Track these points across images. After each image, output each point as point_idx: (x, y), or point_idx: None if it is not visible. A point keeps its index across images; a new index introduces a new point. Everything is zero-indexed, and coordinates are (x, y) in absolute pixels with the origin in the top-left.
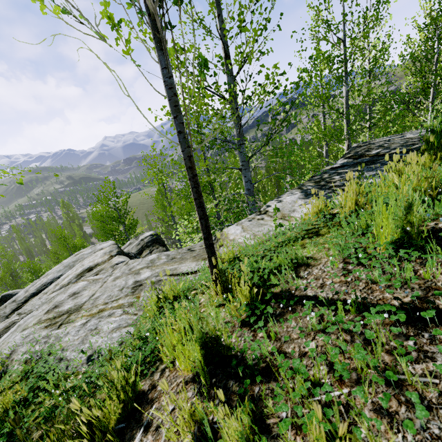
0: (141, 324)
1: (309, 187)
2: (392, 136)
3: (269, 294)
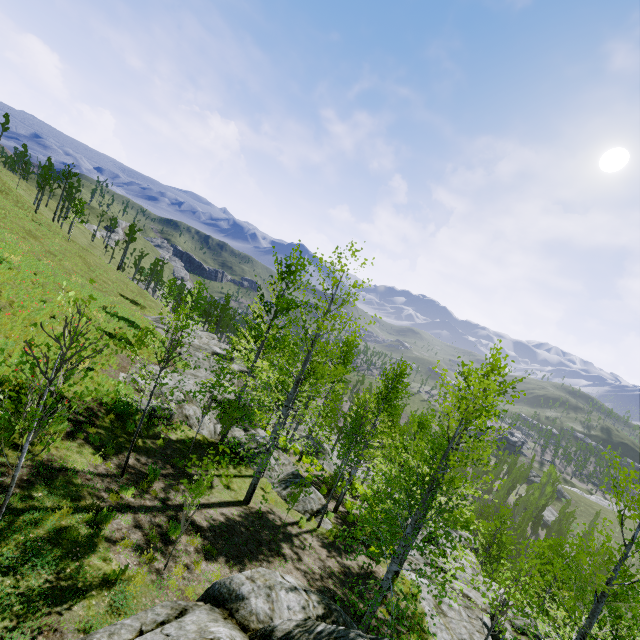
0: None
1: None
2: None
3: None
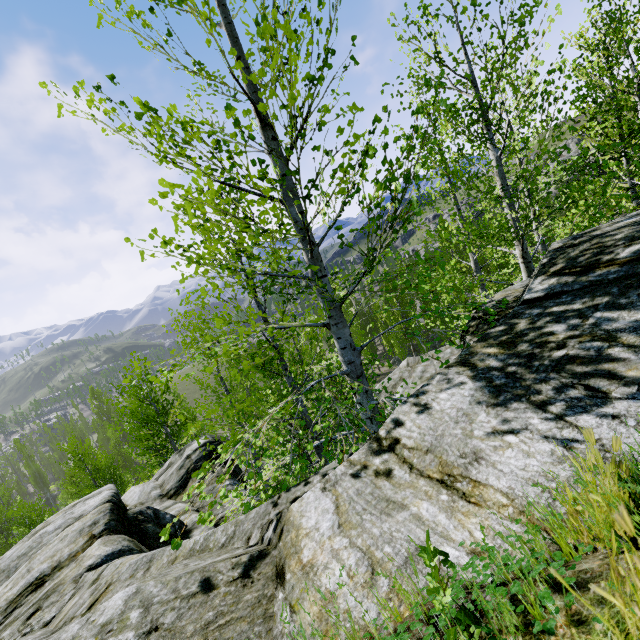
0: None
1: (492, 361)
2: (636, 214)
3: None
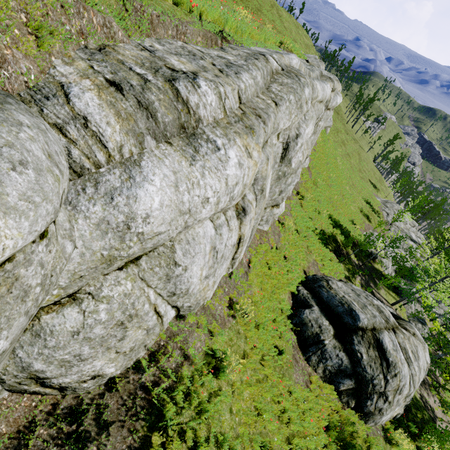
0: None
1: None
2: None
3: None
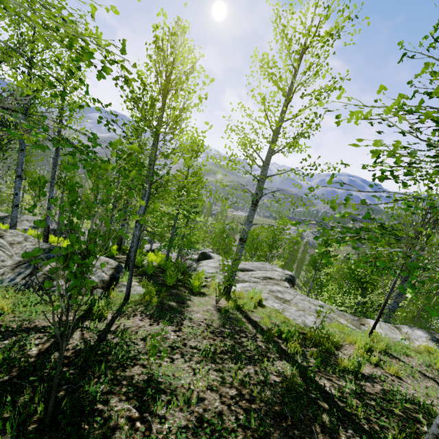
0: (332, 328)
1: (437, 337)
2: None
3: (390, 351)
